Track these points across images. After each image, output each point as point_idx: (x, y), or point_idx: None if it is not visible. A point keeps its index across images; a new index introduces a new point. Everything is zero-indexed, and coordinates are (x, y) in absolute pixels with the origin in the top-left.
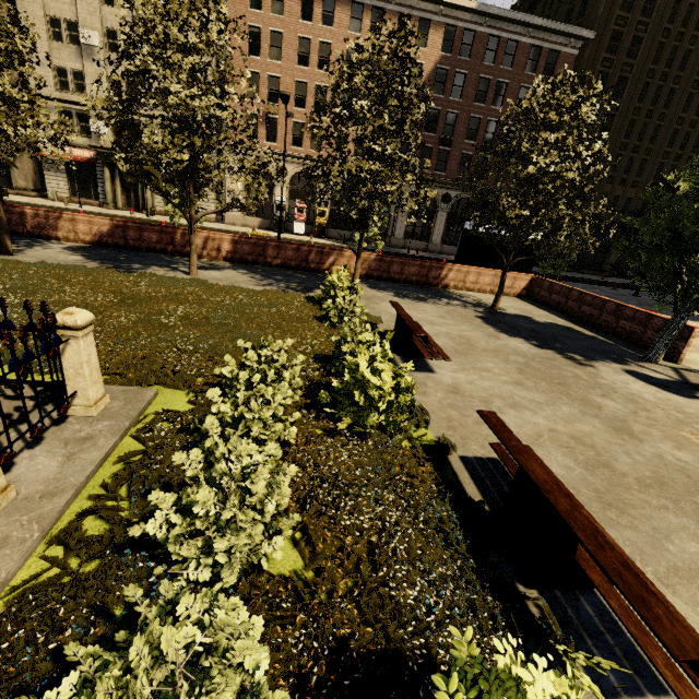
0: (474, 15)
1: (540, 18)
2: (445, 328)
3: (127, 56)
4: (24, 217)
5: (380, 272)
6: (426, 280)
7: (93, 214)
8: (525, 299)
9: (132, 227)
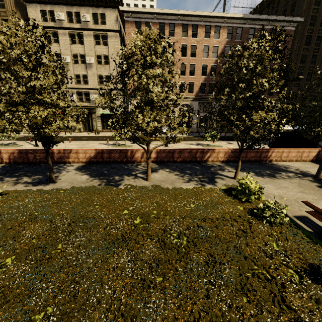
0: (241, 20)
1: (274, 16)
2: (319, 205)
3: (122, 74)
4: (53, 154)
5: (234, 158)
6: (259, 158)
7: (72, 138)
8: (317, 162)
9: (106, 152)
